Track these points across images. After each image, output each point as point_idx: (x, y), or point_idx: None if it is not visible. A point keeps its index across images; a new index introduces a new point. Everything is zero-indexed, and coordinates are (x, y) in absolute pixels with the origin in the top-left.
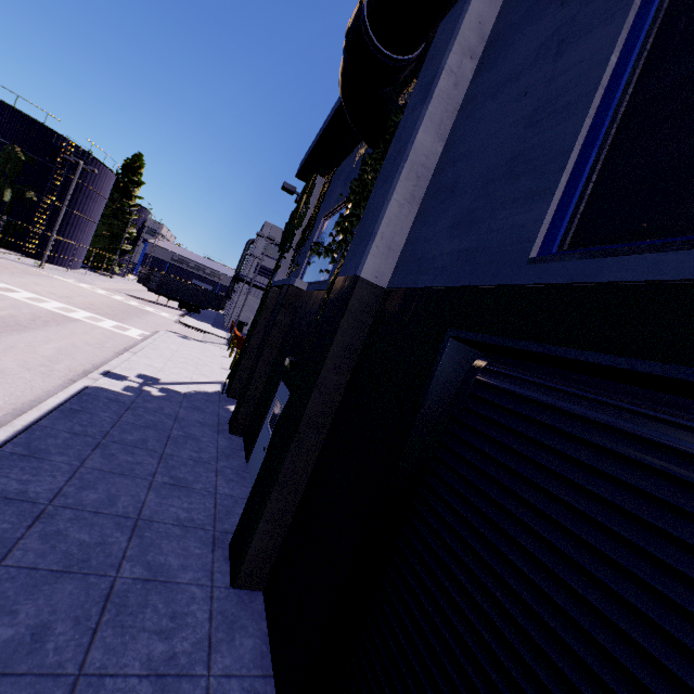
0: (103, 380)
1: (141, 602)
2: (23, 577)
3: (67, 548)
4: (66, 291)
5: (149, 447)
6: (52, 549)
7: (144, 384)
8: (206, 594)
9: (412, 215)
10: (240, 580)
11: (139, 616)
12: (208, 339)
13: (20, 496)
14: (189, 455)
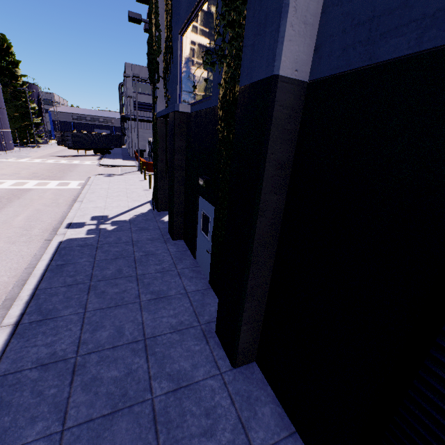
0: (69, 232)
1: (179, 412)
2: (85, 433)
3: (106, 389)
4: (12, 169)
5: (125, 274)
6: (96, 396)
7: (99, 224)
8: (220, 383)
9: None
10: (238, 363)
11: (184, 426)
12: (125, 171)
13: (52, 359)
14: (155, 270)
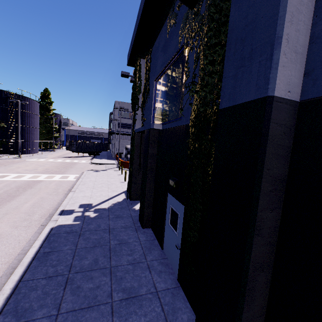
0: (60, 218)
1: None
2: None
3: None
4: (33, 166)
5: (100, 266)
6: None
7: (84, 211)
8: None
9: (311, 3)
10: None
11: None
12: (108, 167)
13: None
14: (127, 261)
